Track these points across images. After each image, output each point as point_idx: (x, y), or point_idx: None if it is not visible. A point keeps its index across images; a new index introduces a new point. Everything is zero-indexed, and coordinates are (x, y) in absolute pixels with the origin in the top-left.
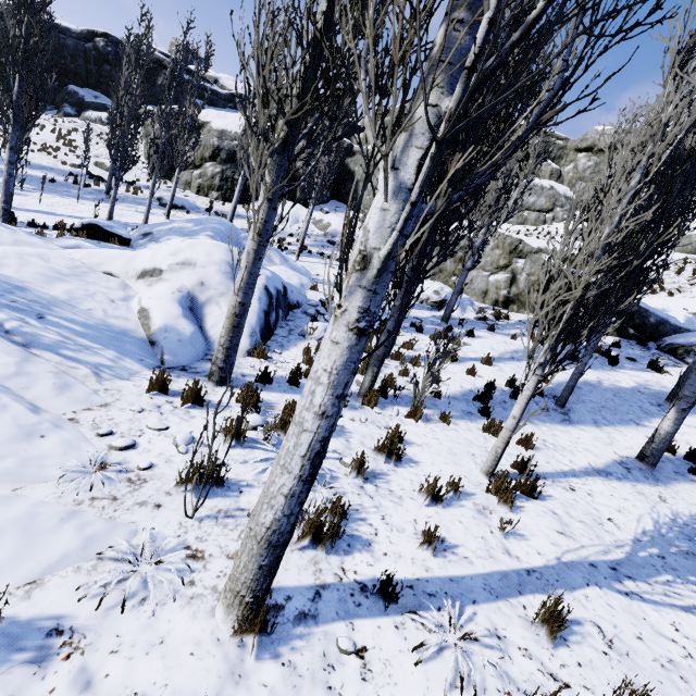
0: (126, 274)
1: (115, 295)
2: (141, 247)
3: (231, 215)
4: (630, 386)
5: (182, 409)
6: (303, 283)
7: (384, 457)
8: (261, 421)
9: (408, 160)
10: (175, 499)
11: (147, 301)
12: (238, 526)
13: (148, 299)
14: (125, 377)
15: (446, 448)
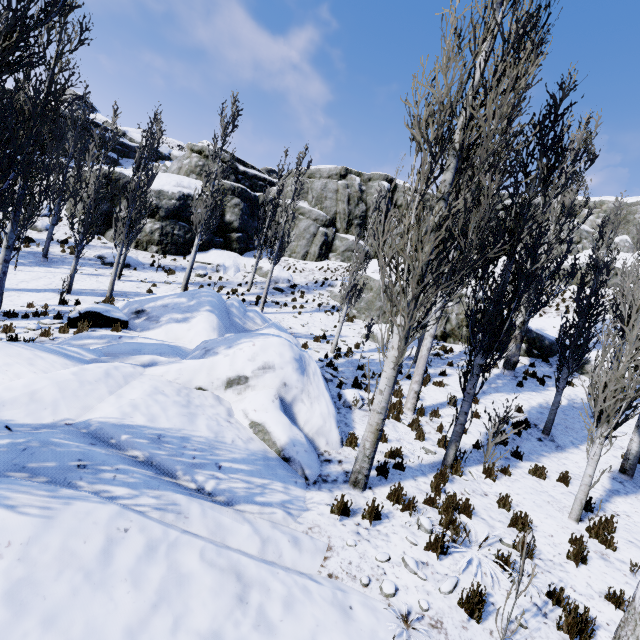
0: (212, 385)
1: (221, 412)
2: (212, 353)
3: (188, 274)
4: (566, 403)
5: (372, 529)
6: (295, 343)
7: (517, 527)
8: (430, 522)
9: None
10: (473, 631)
11: (257, 415)
12: (527, 639)
13: (257, 413)
14: (305, 508)
15: (531, 502)
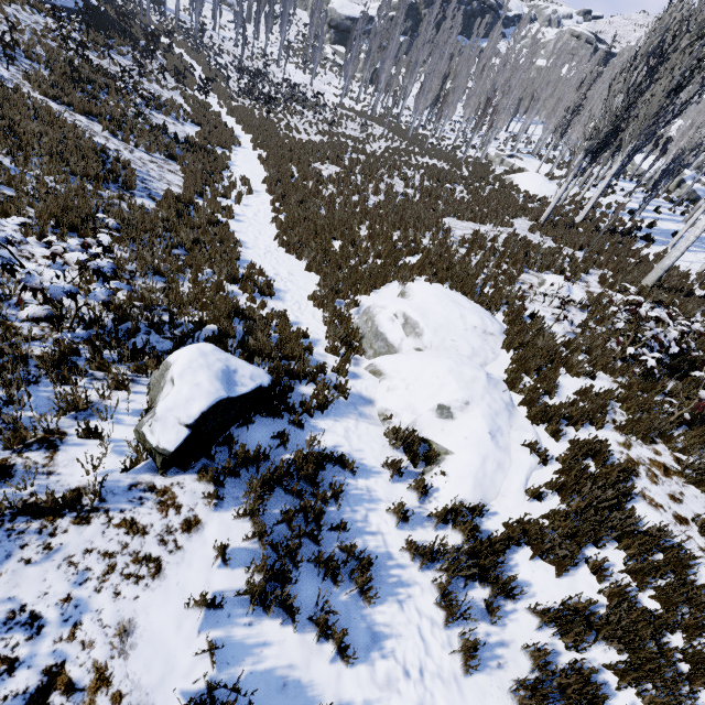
0: None
1: None
2: None
3: None
4: None
5: None
6: None
7: None
8: None
9: None
10: None
11: None
12: None
13: None
14: None
15: None
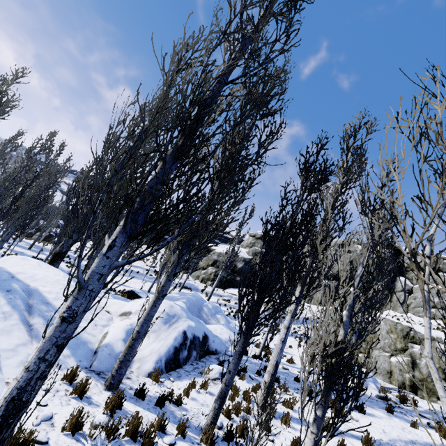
0: (116, 313)
1: (101, 322)
2: (132, 300)
3: (210, 293)
4: None
5: (68, 397)
6: (232, 338)
7: None
8: (104, 422)
9: (107, 243)
10: None
11: (111, 328)
12: None
13: (112, 327)
14: (61, 368)
15: None
